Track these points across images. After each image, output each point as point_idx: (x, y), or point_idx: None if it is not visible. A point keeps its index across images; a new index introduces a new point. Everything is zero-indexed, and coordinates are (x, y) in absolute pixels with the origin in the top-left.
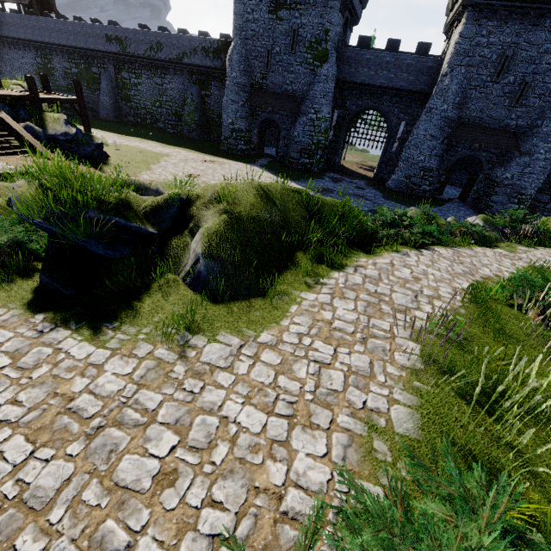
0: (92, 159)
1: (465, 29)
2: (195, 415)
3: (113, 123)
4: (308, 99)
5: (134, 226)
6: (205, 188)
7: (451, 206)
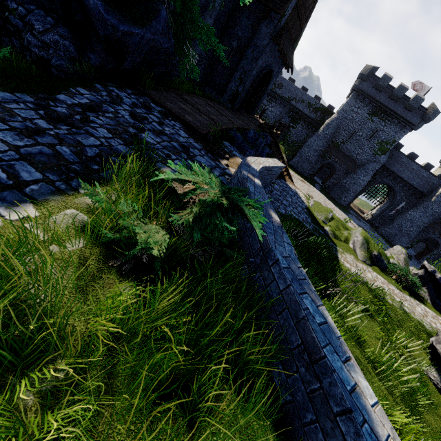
0: None
1: None
2: None
3: None
4: (363, 167)
5: None
6: None
7: (415, 261)
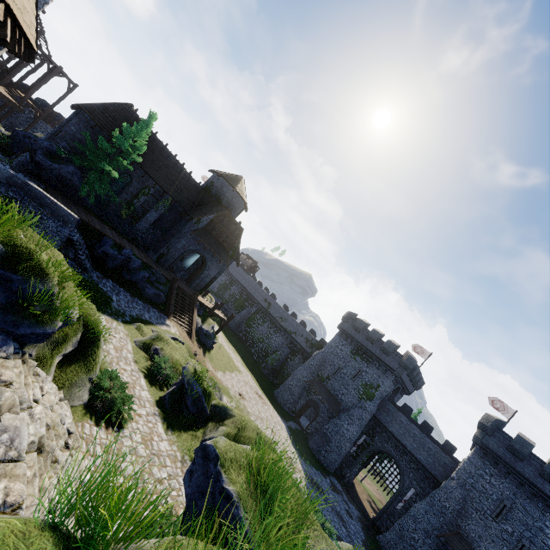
0: (205, 346)
1: (472, 457)
2: (175, 479)
3: (230, 329)
4: (348, 412)
5: (205, 405)
6: (239, 413)
7: None
